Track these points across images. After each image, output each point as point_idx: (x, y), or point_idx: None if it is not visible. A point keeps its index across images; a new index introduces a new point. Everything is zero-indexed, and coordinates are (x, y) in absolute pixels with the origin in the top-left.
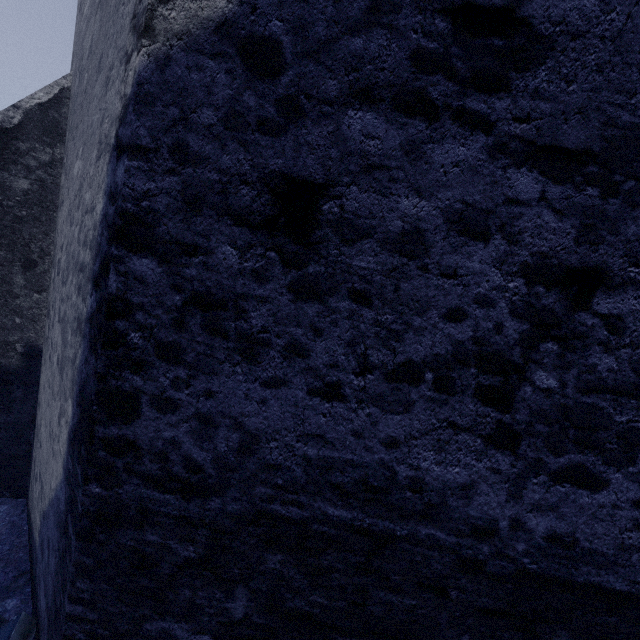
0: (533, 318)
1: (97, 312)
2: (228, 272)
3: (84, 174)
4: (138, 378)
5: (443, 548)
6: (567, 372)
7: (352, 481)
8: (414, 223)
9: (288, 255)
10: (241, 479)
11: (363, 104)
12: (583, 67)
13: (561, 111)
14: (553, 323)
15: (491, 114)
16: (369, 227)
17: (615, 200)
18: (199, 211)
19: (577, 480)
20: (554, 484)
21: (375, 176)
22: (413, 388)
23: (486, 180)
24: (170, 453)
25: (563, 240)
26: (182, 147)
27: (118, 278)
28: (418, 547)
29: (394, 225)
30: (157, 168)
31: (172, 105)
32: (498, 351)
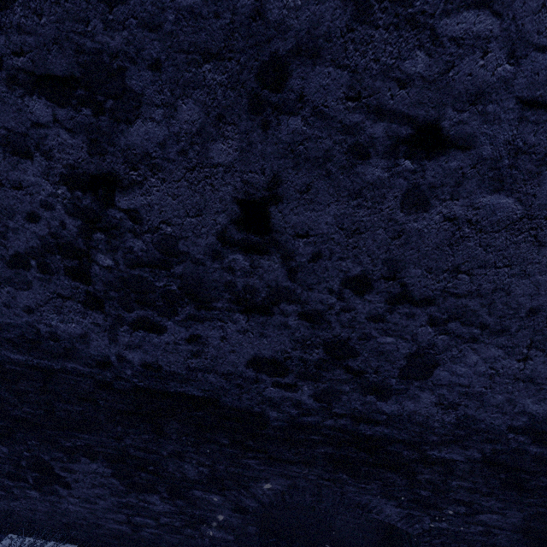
0: (82, 216)
1: None
2: None
3: None
4: None
5: (84, 375)
6: (116, 254)
7: (16, 336)
8: None
9: None
10: None
11: None
12: (45, 0)
13: (43, 43)
14: (96, 218)
15: None
16: None
17: (104, 117)
18: None
19: (147, 327)
20: (134, 331)
21: None
22: (27, 272)
23: (13, 108)
24: None
25: (81, 153)
26: None
27: None
28: (70, 375)
29: None
30: None
31: None
32: (69, 242)
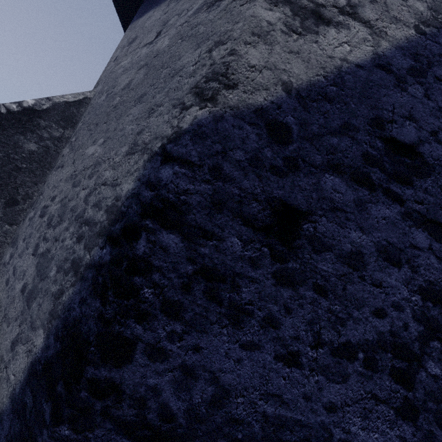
0: (426, 323)
1: (112, 264)
2: (232, 256)
3: (104, 157)
4: (140, 327)
5: None
6: None
7: (298, 440)
8: (358, 248)
9: (276, 252)
10: (207, 431)
11: (334, 172)
12: None
13: (438, 203)
14: (437, 328)
15: (403, 195)
16: (331, 244)
17: None
18: (220, 210)
19: None
20: None
21: (337, 214)
22: (350, 363)
23: (400, 231)
24: (149, 400)
25: (441, 275)
26: (218, 168)
27: (147, 244)
28: None
29: (346, 246)
30: (198, 177)
31: (218, 143)
32: (405, 343)
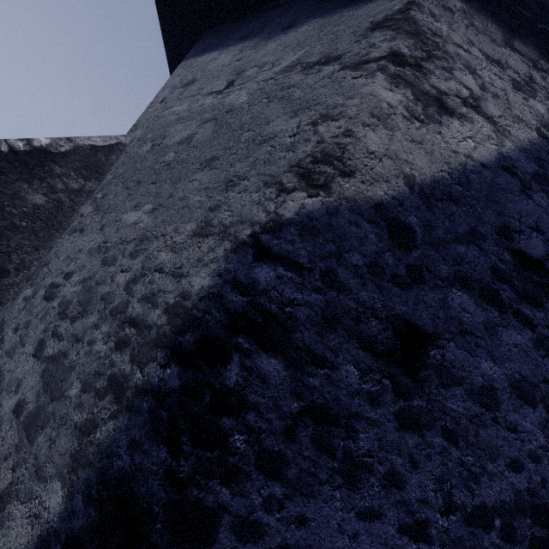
0: None
1: (184, 394)
2: (347, 389)
3: (156, 232)
4: (226, 491)
5: None
6: None
7: None
8: (490, 381)
9: (399, 385)
10: None
11: (462, 287)
12: None
13: None
14: None
15: (534, 319)
16: (460, 377)
17: None
18: (334, 329)
19: None
20: None
21: (466, 339)
22: (485, 534)
23: (532, 362)
24: None
25: None
26: (332, 274)
27: (240, 371)
28: None
29: (477, 379)
30: (307, 283)
31: (331, 242)
32: (544, 504)
